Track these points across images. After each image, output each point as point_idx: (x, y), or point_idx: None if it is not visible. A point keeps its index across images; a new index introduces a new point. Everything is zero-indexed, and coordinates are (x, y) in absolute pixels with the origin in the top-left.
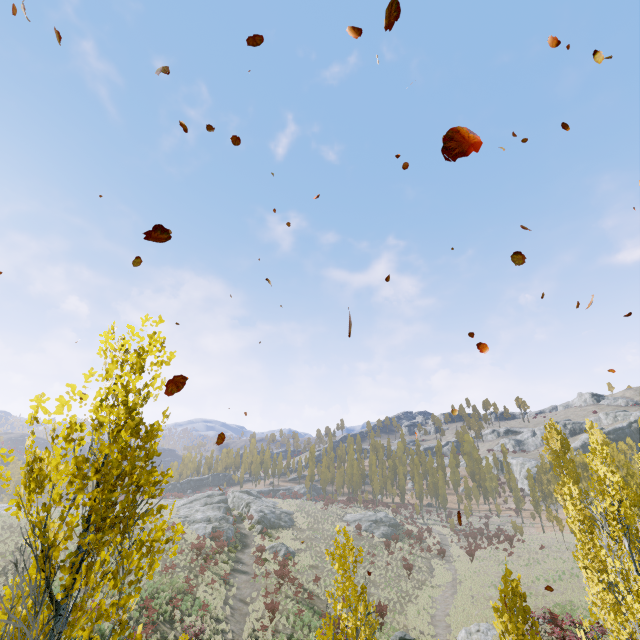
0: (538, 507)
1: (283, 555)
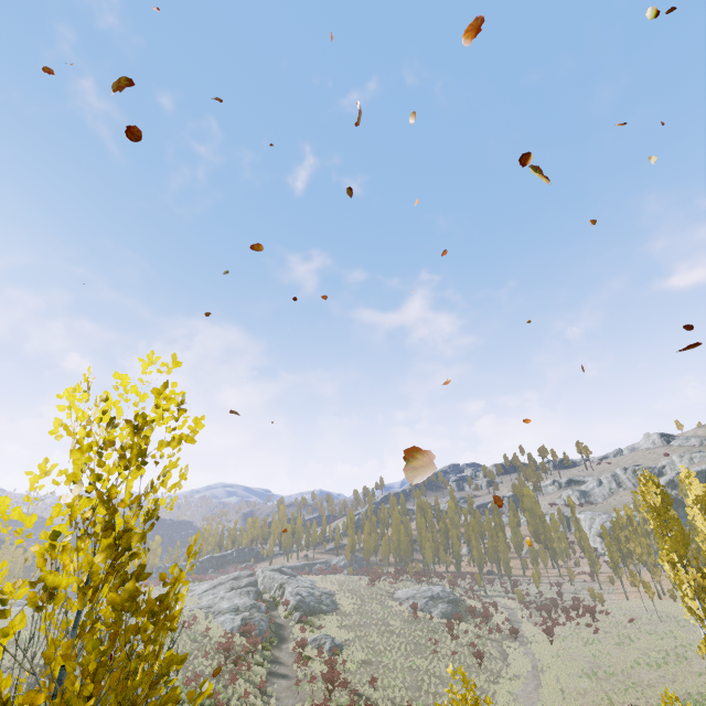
0: (618, 570)
1: (329, 649)
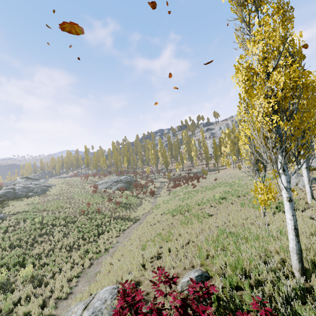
0: (217, 159)
1: None
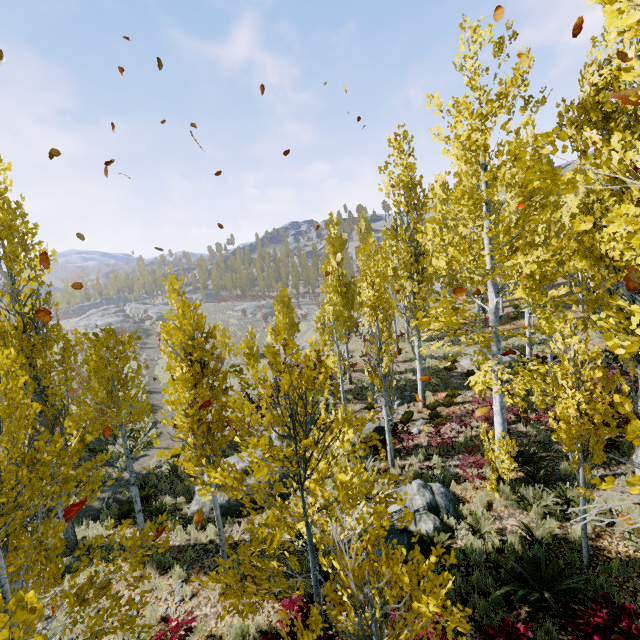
0: None
1: None
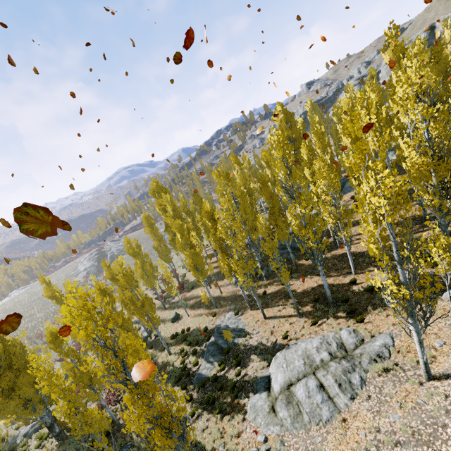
0: None
1: None
